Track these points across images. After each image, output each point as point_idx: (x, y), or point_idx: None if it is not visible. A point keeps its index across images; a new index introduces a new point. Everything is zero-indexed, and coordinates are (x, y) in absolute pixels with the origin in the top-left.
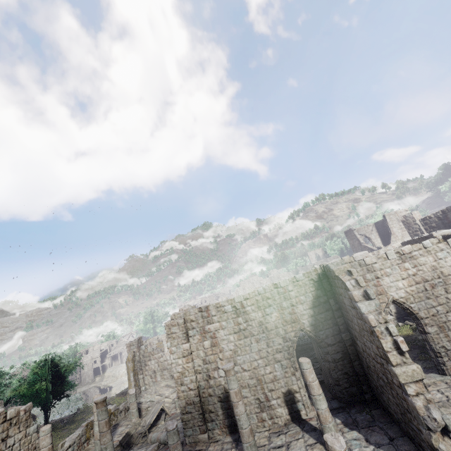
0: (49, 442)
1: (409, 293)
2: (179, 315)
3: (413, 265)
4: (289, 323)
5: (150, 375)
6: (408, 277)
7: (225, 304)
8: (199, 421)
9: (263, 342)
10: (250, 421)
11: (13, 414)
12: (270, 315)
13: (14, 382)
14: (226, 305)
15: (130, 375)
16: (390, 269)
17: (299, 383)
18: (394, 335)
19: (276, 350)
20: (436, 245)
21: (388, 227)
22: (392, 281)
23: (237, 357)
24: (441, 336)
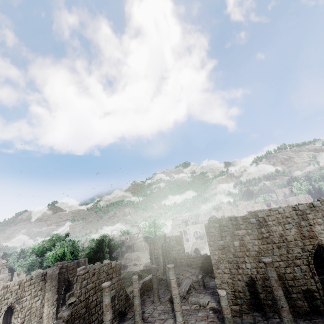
0: (138, 286)
1: None
2: (214, 220)
3: None
4: (308, 238)
5: (172, 261)
6: None
7: (250, 217)
8: (231, 296)
9: (283, 249)
10: (273, 305)
11: (114, 265)
12: (290, 230)
13: (88, 249)
14: (251, 218)
15: (160, 258)
16: None
17: (318, 285)
18: None
19: (295, 257)
20: None
21: None
22: None
23: (261, 257)
24: None
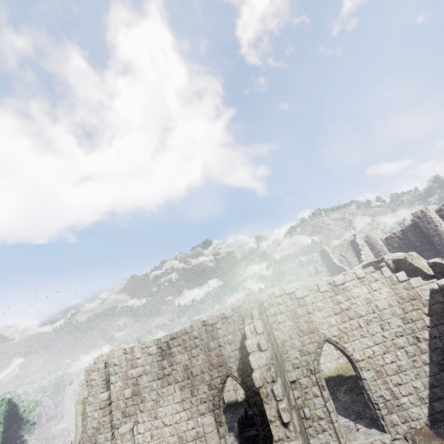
0: None
1: (343, 331)
2: (102, 358)
3: (346, 298)
4: (216, 366)
5: None
6: (341, 312)
7: (150, 345)
8: None
9: (187, 390)
10: None
11: None
12: (197, 357)
13: None
14: (152, 346)
15: (79, 419)
16: (322, 303)
17: (223, 442)
18: (278, 400)
19: (200, 400)
20: (370, 275)
21: (359, 247)
22: (325, 317)
23: (158, 409)
24: (379, 383)
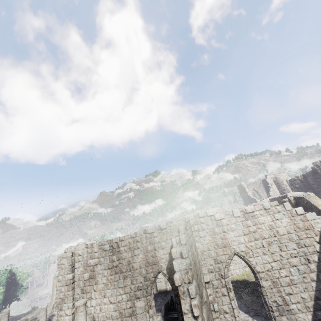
0: None
1: (249, 248)
2: (70, 249)
3: (254, 223)
4: (151, 264)
5: None
6: (249, 234)
7: (105, 243)
8: None
9: (128, 279)
10: None
11: None
12: (137, 256)
13: None
14: (106, 244)
15: (54, 289)
16: (234, 225)
17: (151, 320)
18: (191, 297)
19: (137, 287)
20: (274, 207)
21: (268, 185)
22: (236, 236)
23: (107, 290)
24: (274, 291)
